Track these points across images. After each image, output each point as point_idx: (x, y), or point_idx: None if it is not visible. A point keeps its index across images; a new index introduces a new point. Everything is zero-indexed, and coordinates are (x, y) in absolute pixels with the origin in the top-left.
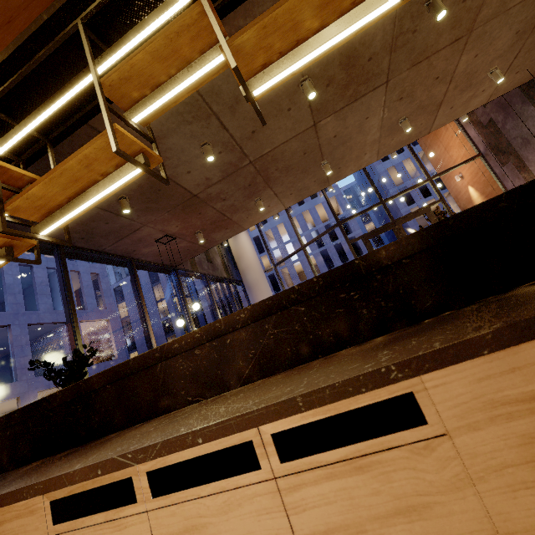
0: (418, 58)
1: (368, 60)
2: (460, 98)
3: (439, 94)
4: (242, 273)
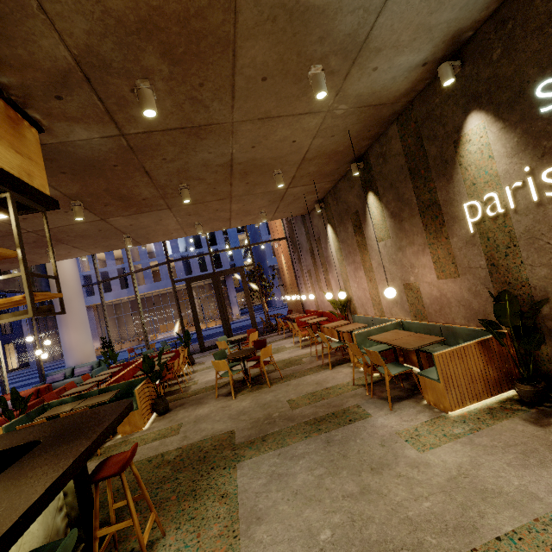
0: (192, 202)
1: (143, 199)
2: (246, 217)
3: (225, 215)
4: (51, 287)
